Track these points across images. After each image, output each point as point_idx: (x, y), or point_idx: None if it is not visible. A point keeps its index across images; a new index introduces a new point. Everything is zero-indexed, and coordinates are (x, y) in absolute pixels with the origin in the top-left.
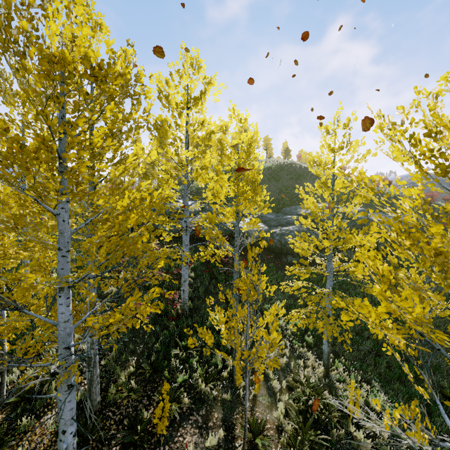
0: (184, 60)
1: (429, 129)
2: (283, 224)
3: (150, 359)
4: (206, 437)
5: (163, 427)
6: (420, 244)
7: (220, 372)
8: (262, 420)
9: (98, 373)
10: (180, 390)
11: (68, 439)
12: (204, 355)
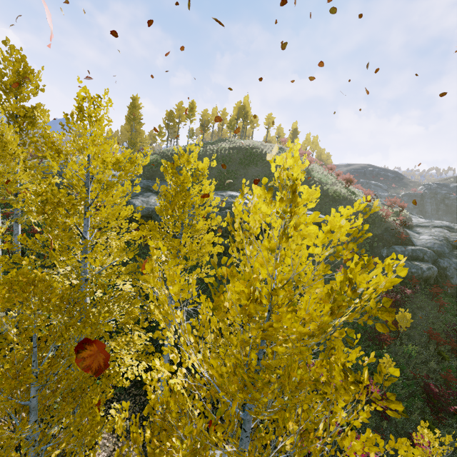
0: None
1: None
2: None
3: None
4: None
5: None
6: None
7: None
8: None
9: None
10: None
11: None
12: None
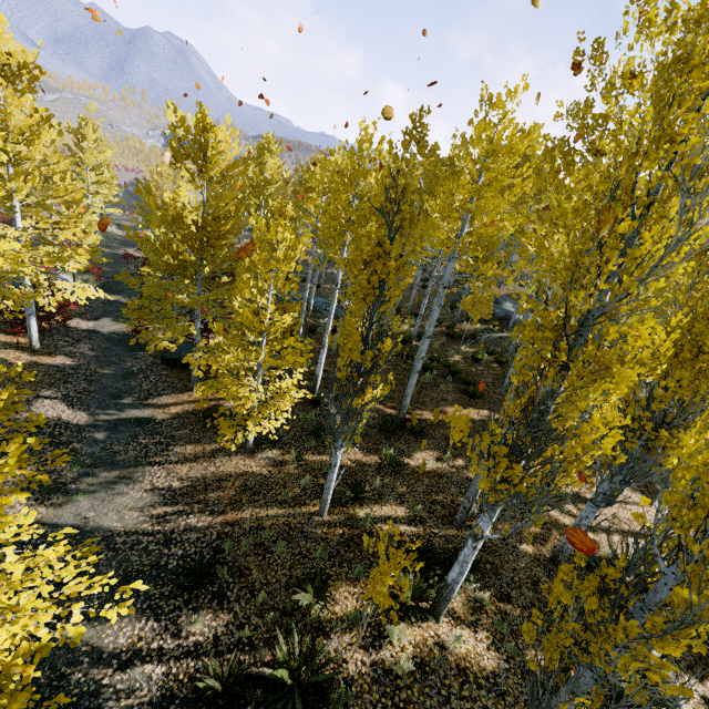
0: None
1: None
2: None
3: None
4: None
5: None
6: None
7: None
8: None
9: None
10: None
11: None
12: None
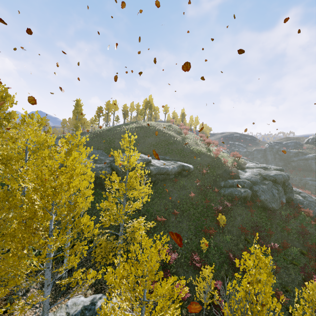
0: None
1: None
2: (102, 163)
3: None
4: None
5: None
6: None
7: None
8: None
9: None
10: None
11: None
12: None
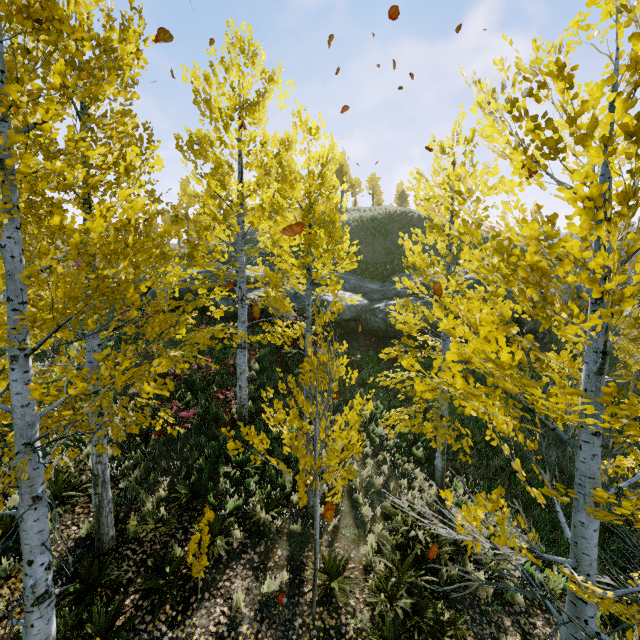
0: (230, 43)
1: (523, 77)
2: (391, 297)
3: (189, 480)
4: (262, 581)
5: (200, 568)
6: (512, 259)
7: (289, 496)
8: (343, 557)
9: (111, 498)
10: (229, 520)
11: (37, 572)
12: (267, 474)
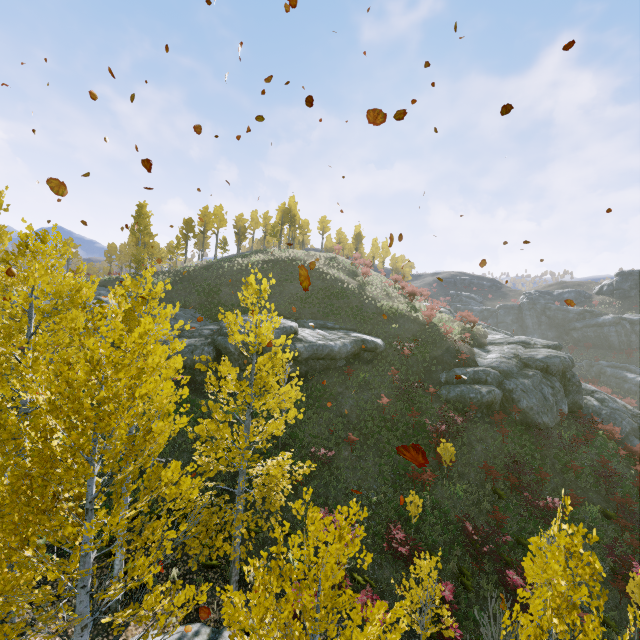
0: None
1: None
2: (195, 336)
3: None
4: None
5: None
6: None
7: None
8: None
9: None
10: None
11: None
12: None
